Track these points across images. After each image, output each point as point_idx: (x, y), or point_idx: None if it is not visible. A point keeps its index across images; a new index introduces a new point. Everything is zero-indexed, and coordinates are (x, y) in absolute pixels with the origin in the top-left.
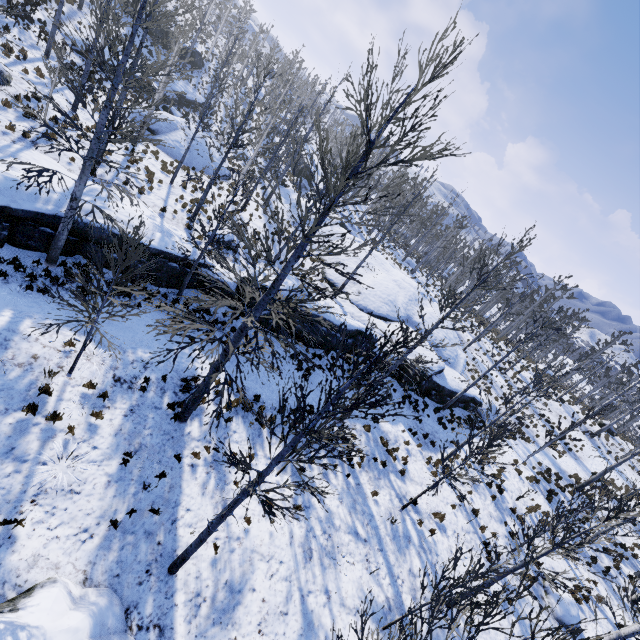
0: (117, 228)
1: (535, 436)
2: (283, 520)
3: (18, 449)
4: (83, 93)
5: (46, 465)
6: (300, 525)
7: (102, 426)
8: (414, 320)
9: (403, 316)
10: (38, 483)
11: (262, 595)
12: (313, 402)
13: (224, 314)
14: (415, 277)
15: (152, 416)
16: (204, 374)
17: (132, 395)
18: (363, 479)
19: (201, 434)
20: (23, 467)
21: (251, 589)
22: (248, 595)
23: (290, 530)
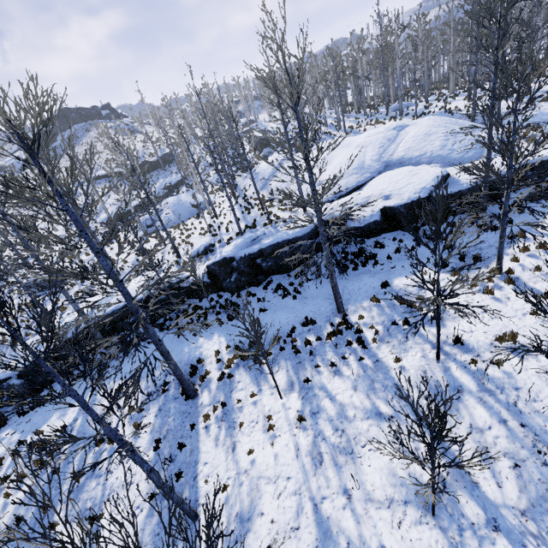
0: (119, 305)
1: None
2: (287, 437)
3: (97, 470)
4: (110, 243)
5: (113, 473)
6: (306, 434)
7: (142, 431)
8: (395, 160)
9: (378, 168)
10: (108, 487)
11: (271, 517)
12: (310, 313)
13: (211, 301)
14: (405, 115)
15: (173, 406)
16: (208, 353)
17: (159, 399)
18: (383, 352)
19: (211, 399)
20: (101, 480)
21: (259, 514)
22: (257, 520)
23: (295, 444)
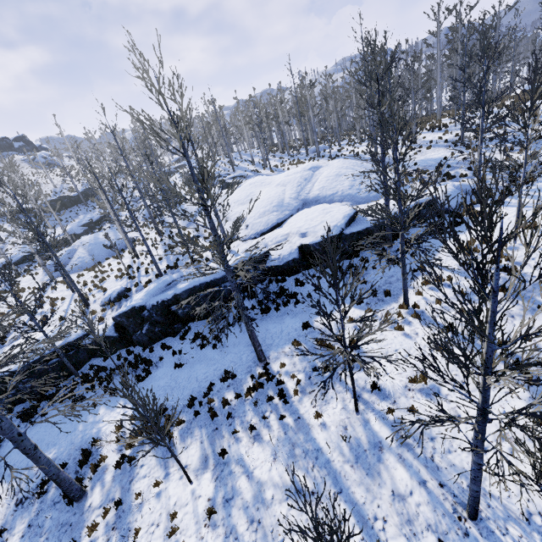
0: None
1: (541, 166)
2: None
3: None
4: (5, 292)
5: None
6: (216, 535)
7: None
8: (311, 198)
9: (296, 205)
10: None
11: None
12: (230, 364)
13: (119, 358)
14: (322, 156)
15: (50, 516)
16: (108, 429)
17: (32, 508)
18: (304, 406)
19: (103, 497)
20: None
21: None
22: None
23: None
